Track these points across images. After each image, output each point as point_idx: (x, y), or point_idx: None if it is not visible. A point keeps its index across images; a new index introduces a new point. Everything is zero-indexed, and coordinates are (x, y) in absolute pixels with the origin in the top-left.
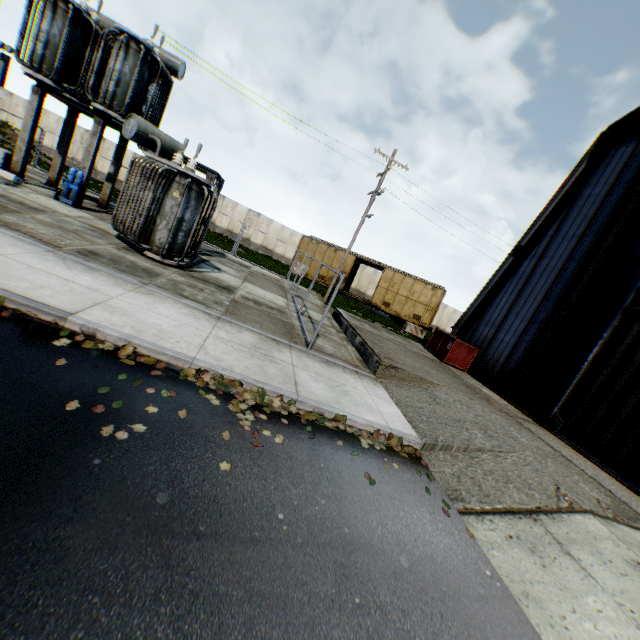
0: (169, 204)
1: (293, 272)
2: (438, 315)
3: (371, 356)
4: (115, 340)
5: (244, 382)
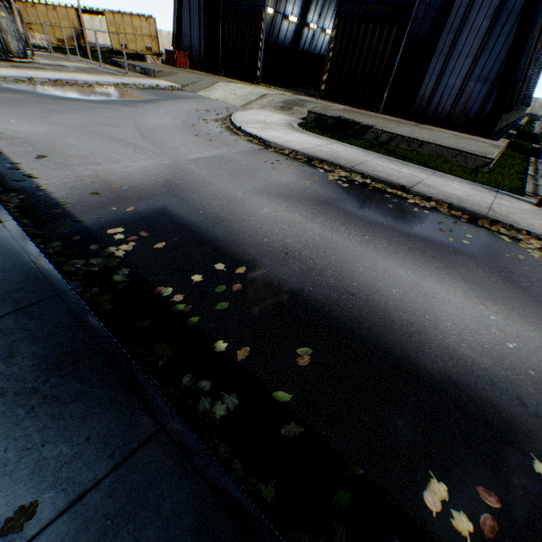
0: (5, 24)
1: (36, 46)
2: (160, 43)
3: (149, 72)
4: (93, 84)
5: (129, 84)
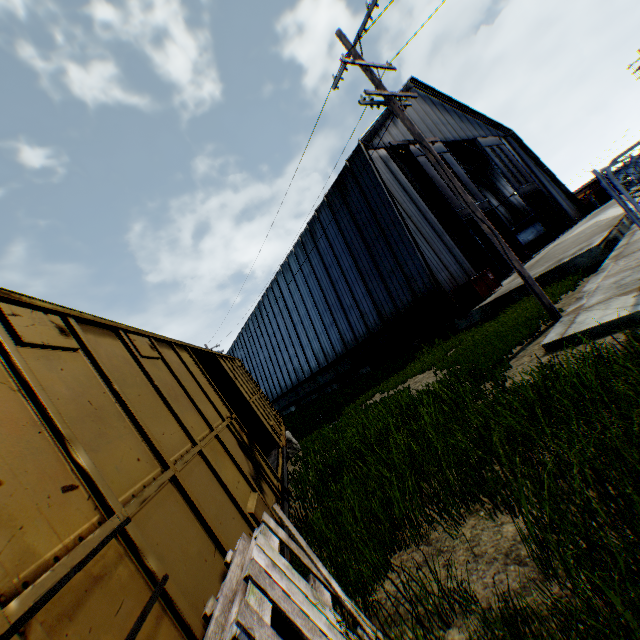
0: None
1: None
2: None
3: None
4: None
5: None
